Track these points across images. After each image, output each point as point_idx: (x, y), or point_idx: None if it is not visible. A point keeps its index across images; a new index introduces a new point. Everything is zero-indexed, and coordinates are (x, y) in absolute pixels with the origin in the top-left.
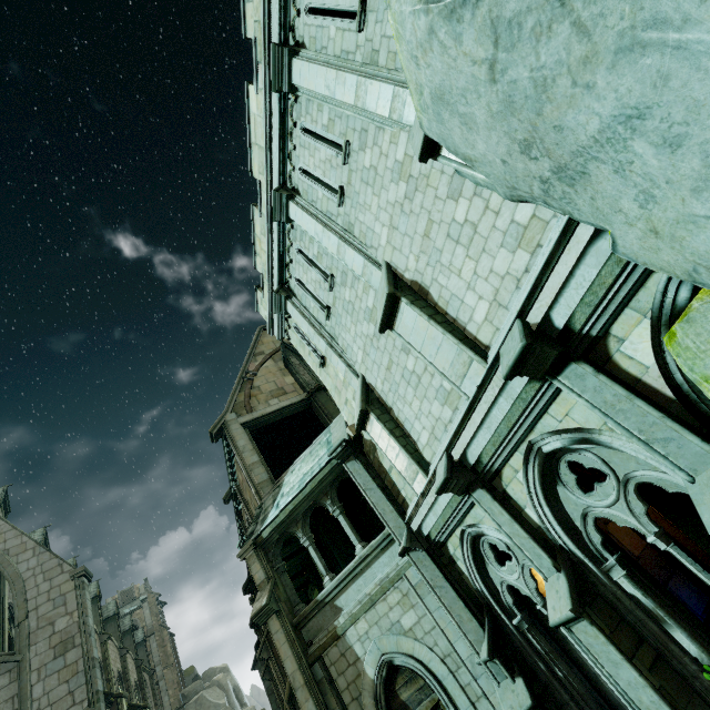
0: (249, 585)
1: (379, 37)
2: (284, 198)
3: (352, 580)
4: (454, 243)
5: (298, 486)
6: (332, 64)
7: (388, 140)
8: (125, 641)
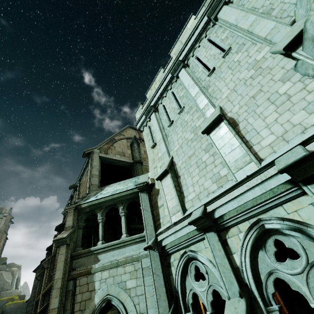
0: (60, 227)
1: (279, 2)
2: (181, 65)
3: (112, 249)
4: (270, 103)
5: (111, 193)
6: (244, 11)
7: (256, 49)
8: None
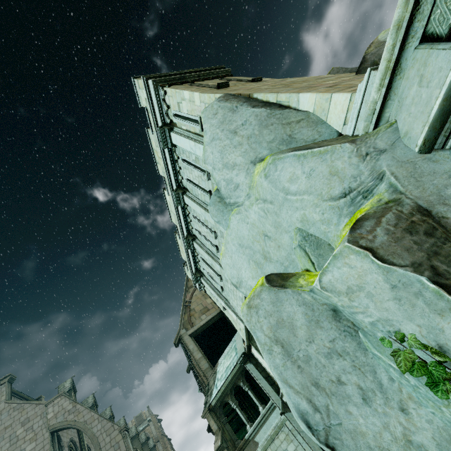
0: (210, 427)
1: None
2: (190, 240)
3: (260, 427)
4: None
5: (225, 375)
6: (202, 205)
7: None
8: (144, 449)
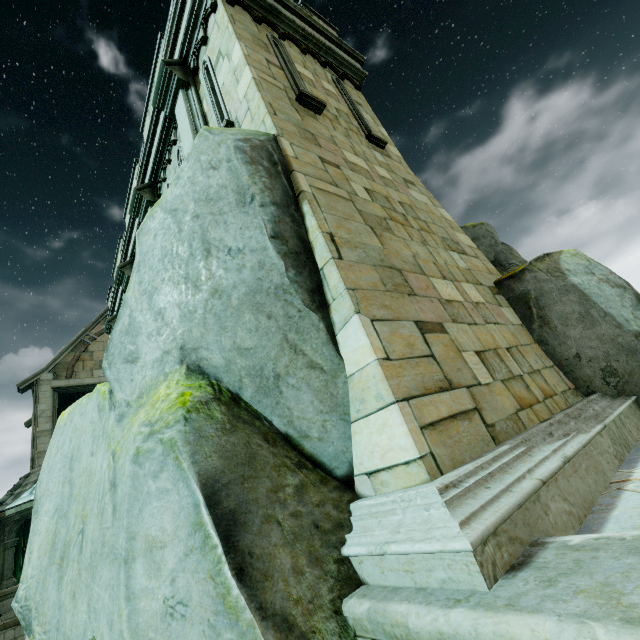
0: None
1: None
2: (126, 275)
3: None
4: None
5: None
6: None
7: None
8: None
